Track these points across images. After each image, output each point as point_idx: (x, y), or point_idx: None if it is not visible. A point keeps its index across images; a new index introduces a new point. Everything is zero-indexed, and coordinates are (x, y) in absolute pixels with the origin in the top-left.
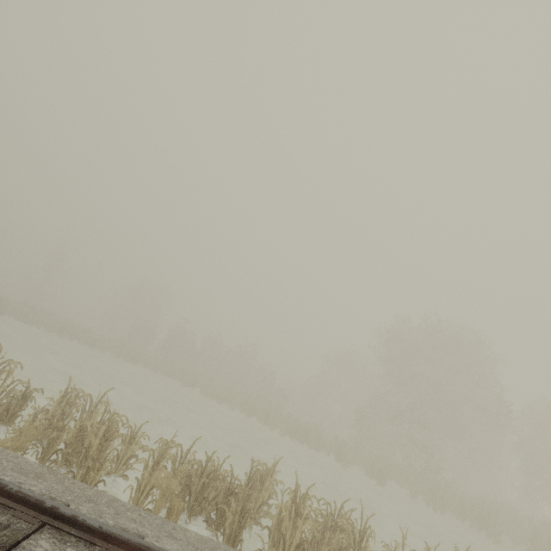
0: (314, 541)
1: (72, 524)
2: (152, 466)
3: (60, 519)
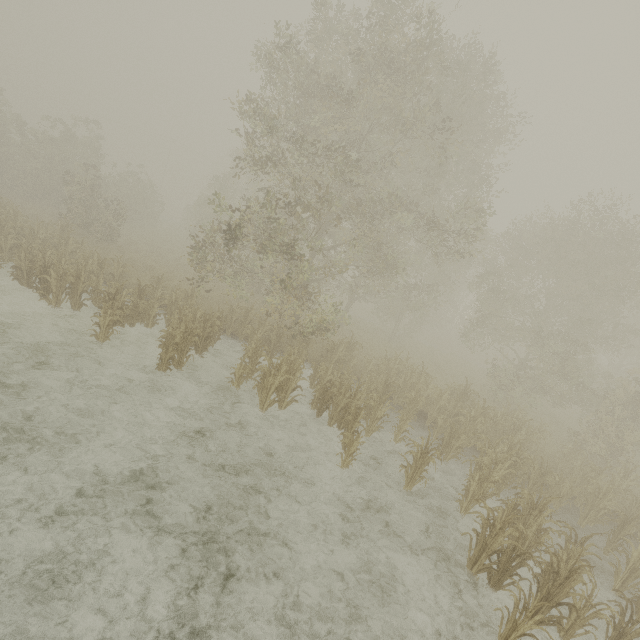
0: None
1: None
2: None
3: None
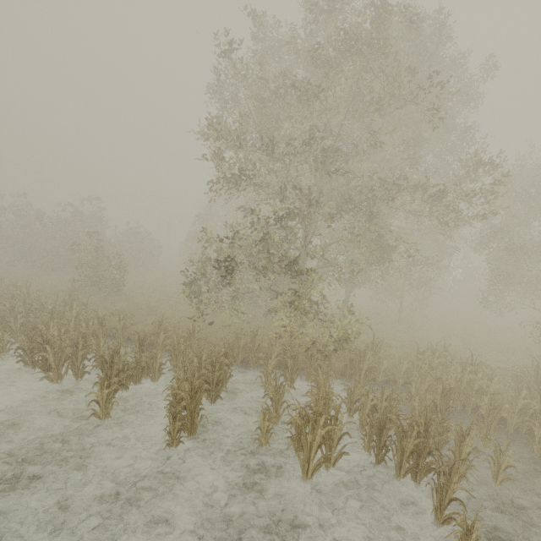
0: None
1: None
2: None
3: None
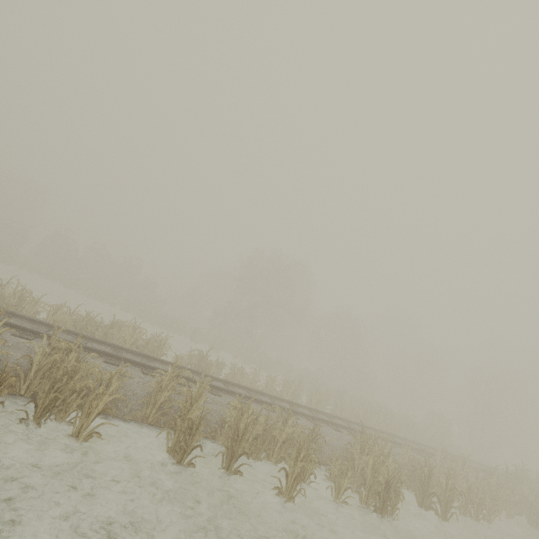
0: (143, 348)
1: (23, 318)
2: (53, 313)
3: (17, 316)
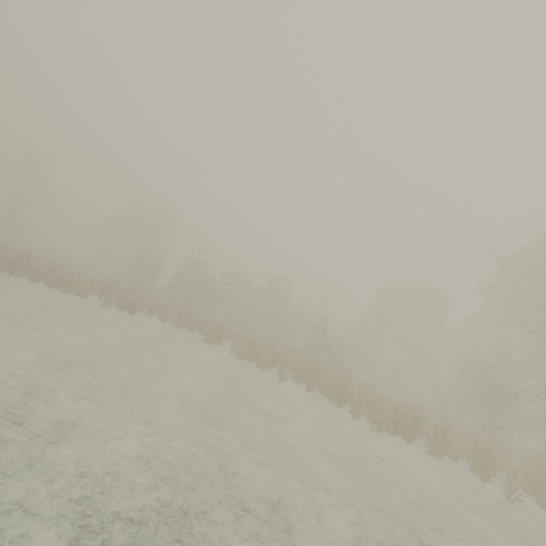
0: None
1: None
2: None
3: None
